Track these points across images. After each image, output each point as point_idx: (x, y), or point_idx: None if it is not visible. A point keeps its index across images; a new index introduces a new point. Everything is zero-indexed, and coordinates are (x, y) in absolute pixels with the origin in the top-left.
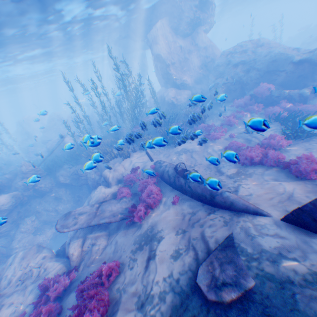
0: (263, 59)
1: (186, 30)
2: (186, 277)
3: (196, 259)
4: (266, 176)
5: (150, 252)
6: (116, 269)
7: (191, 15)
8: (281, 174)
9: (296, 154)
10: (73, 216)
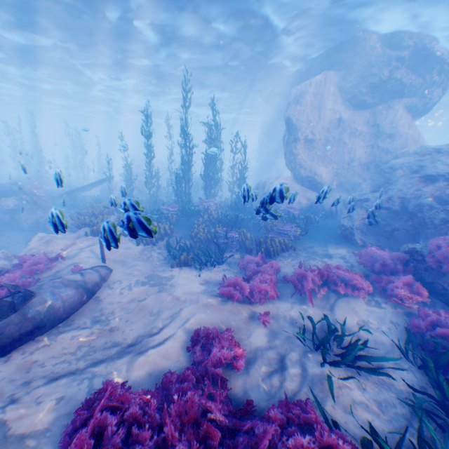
0: None
1: (364, 95)
2: None
3: None
4: None
5: None
6: None
7: (383, 72)
8: None
9: None
10: None
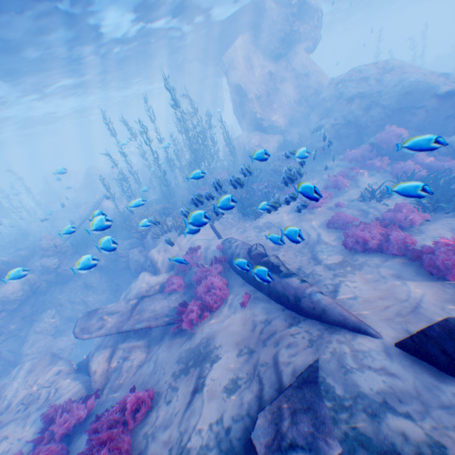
0: (392, 90)
1: (278, 49)
2: (242, 427)
3: (260, 399)
4: (384, 269)
5: (198, 379)
6: (147, 401)
7: (286, 28)
8: (407, 268)
9: (435, 237)
10: (99, 316)
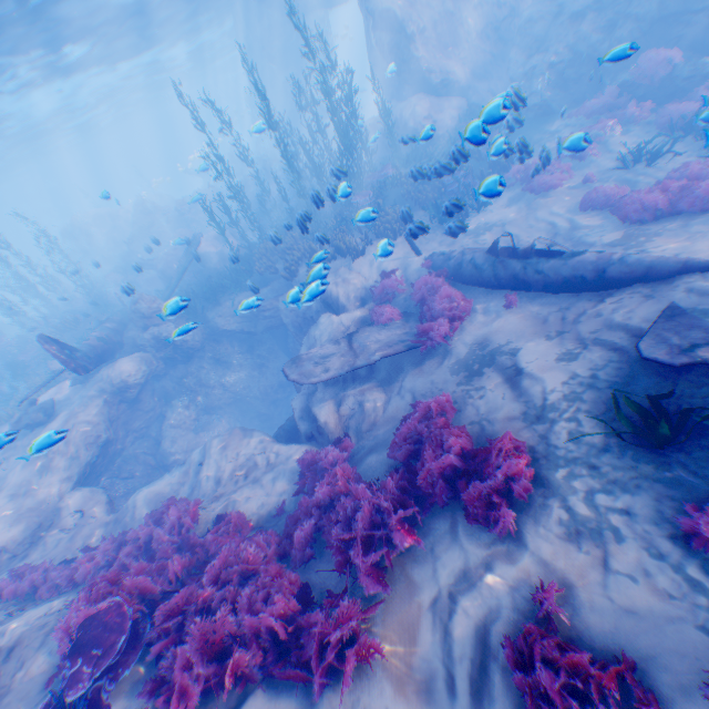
0: None
1: None
2: (609, 369)
3: (615, 348)
4: (697, 228)
5: (505, 370)
6: (448, 404)
7: None
8: None
9: None
10: (308, 359)
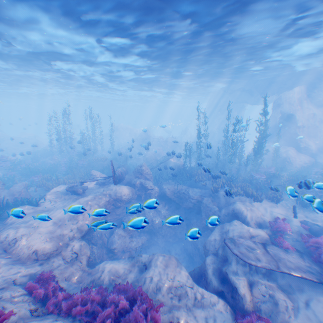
0: None
1: None
2: None
3: None
4: None
5: None
6: None
7: None
8: None
9: None
10: (243, 247)
